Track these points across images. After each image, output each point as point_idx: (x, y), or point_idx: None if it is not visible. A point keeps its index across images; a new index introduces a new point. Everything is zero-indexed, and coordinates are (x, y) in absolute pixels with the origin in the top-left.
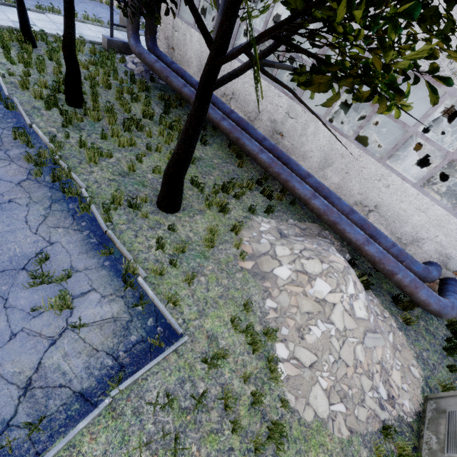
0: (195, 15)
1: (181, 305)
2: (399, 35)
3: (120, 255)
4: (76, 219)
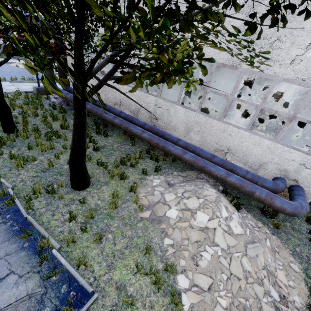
0: (57, 59)
1: (92, 264)
2: (189, 45)
3: (38, 234)
4: (1, 214)
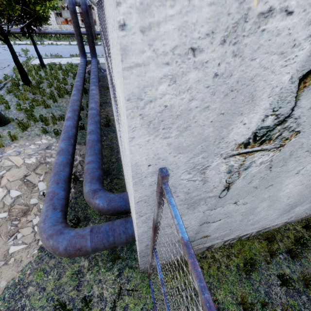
0: None
1: None
2: None
3: None
4: None
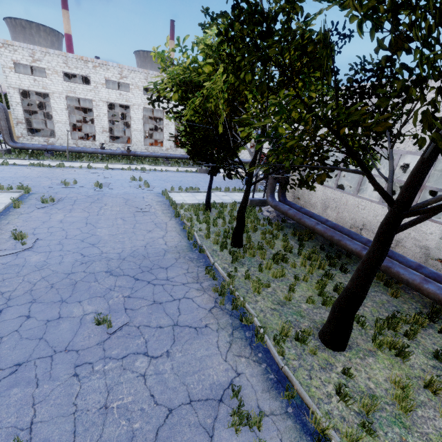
0: (377, 187)
1: None
2: None
3: (300, 400)
4: (253, 349)
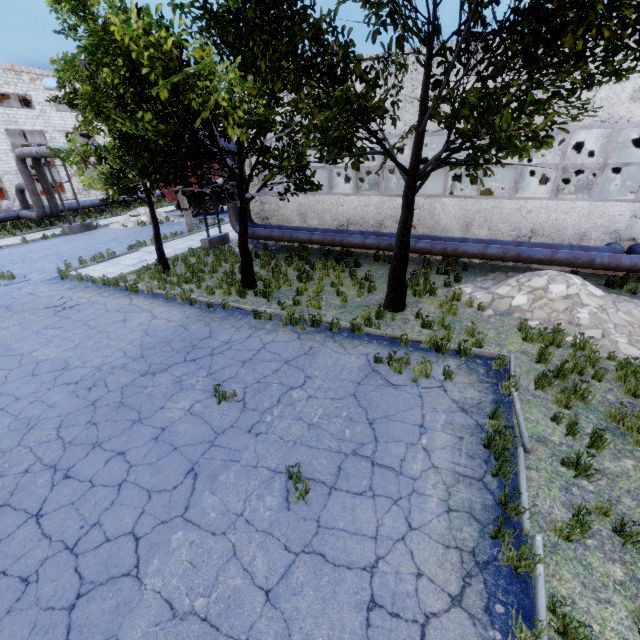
0: (397, 163)
1: (483, 347)
2: None
3: (411, 342)
4: (358, 339)
